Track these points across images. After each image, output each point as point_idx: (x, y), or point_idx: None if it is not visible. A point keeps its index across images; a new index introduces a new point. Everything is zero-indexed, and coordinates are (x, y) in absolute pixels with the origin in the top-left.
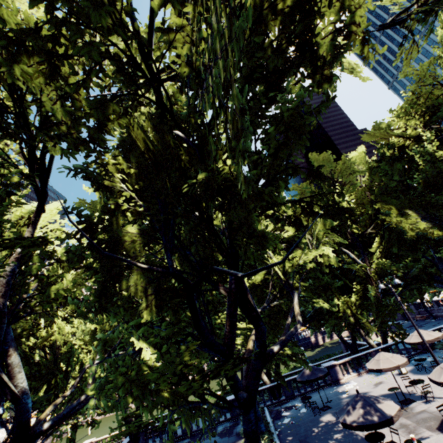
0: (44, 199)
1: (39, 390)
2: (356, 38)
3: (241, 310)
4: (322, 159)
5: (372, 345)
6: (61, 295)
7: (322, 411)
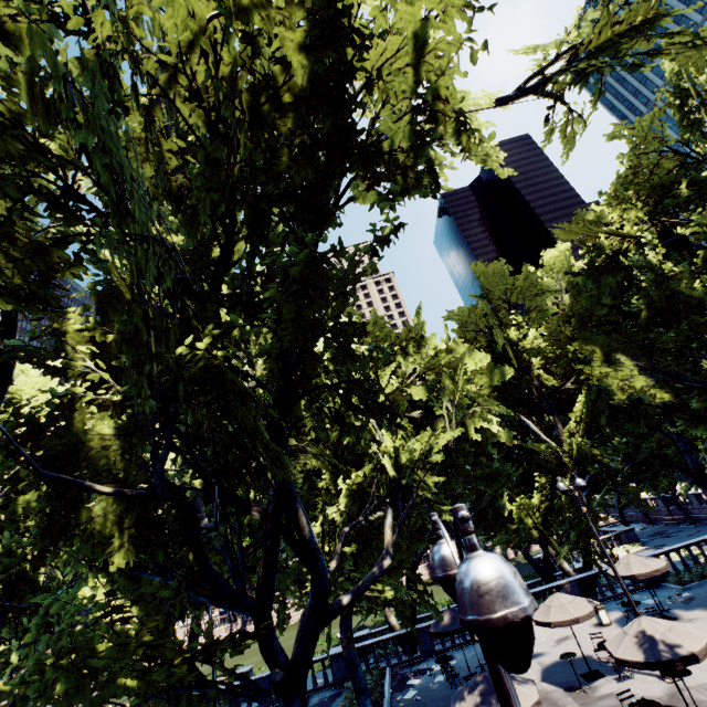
0: (11, 365)
1: None
2: (446, 128)
3: (288, 542)
4: (493, 269)
5: (567, 571)
6: (34, 510)
7: (465, 682)
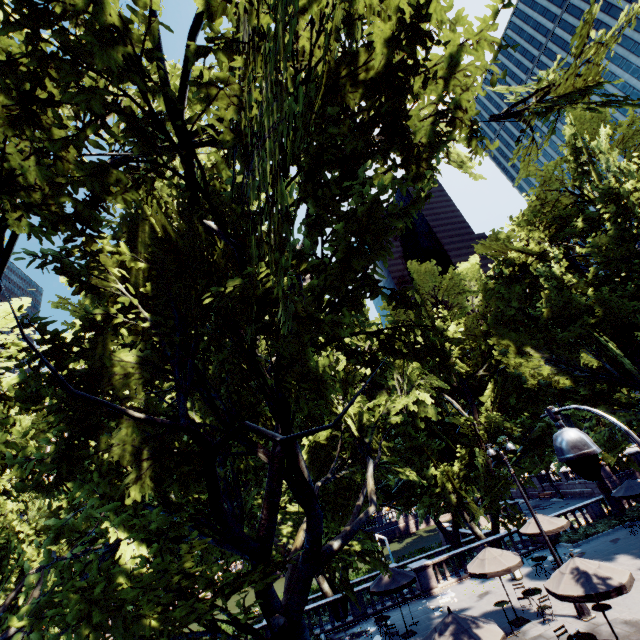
0: None
1: None
2: (460, 128)
3: (289, 485)
4: (424, 270)
5: (479, 535)
6: None
7: (403, 639)
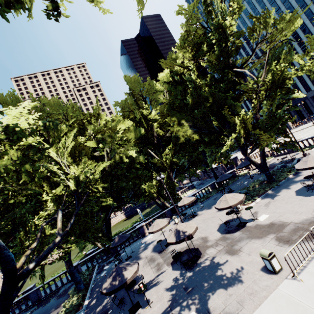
0: None
1: None
2: None
3: None
4: (134, 80)
5: (168, 206)
6: None
7: (126, 261)
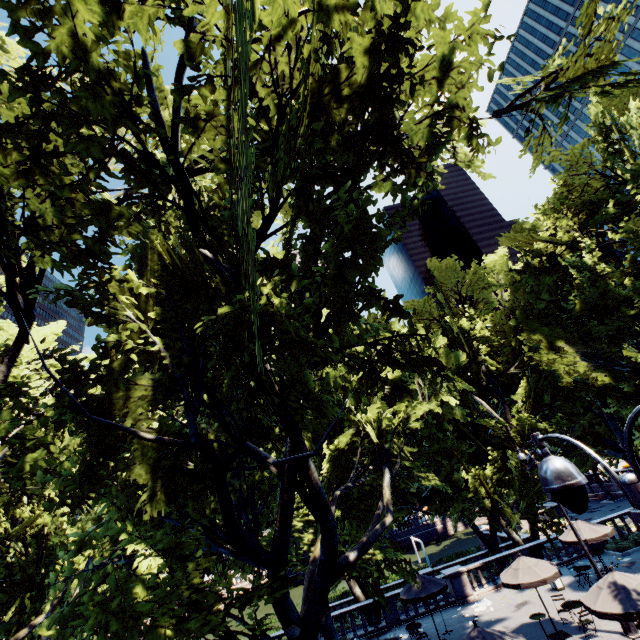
0: (29, 324)
1: (9, 607)
2: (459, 129)
3: (301, 497)
4: (446, 267)
5: (517, 541)
6: (40, 468)
7: None
